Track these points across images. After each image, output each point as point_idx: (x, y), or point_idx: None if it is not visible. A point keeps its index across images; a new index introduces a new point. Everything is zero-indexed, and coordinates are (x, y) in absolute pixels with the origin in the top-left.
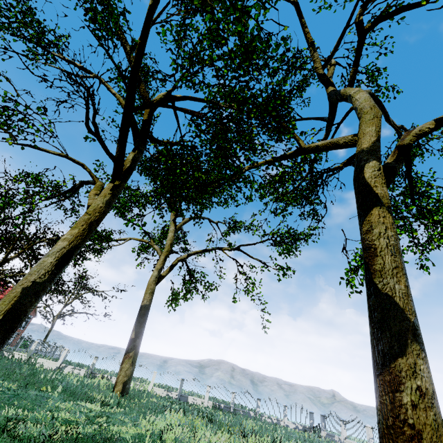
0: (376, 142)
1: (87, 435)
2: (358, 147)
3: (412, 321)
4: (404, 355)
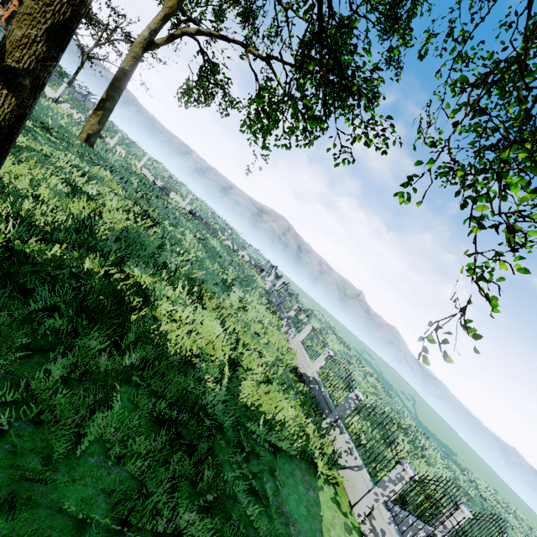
0: None
1: None
2: None
3: (10, 65)
4: None
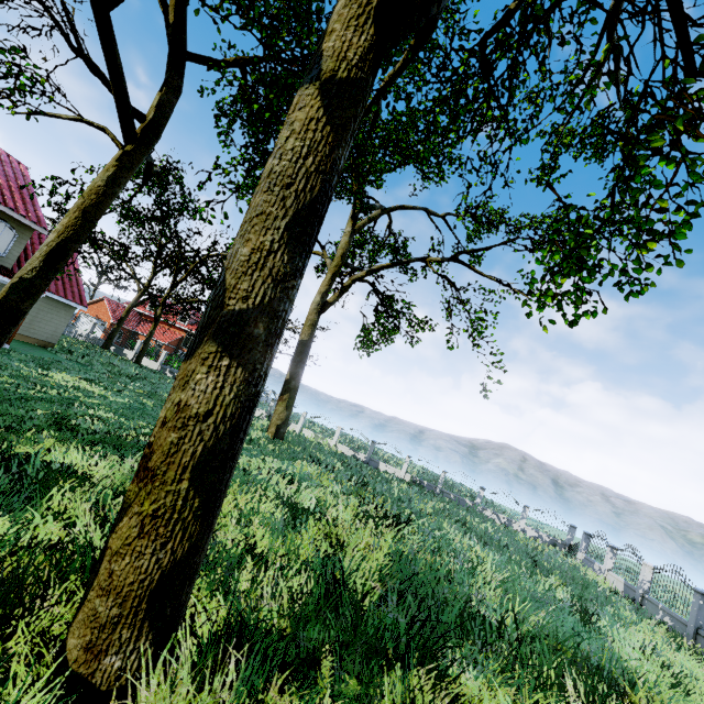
0: None
1: (139, 442)
2: None
3: (232, 310)
4: (190, 358)
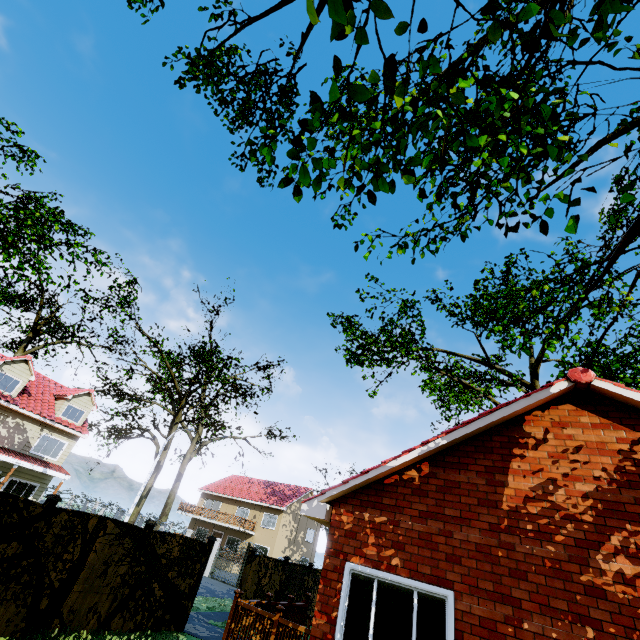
0: None
1: None
2: None
3: None
4: None
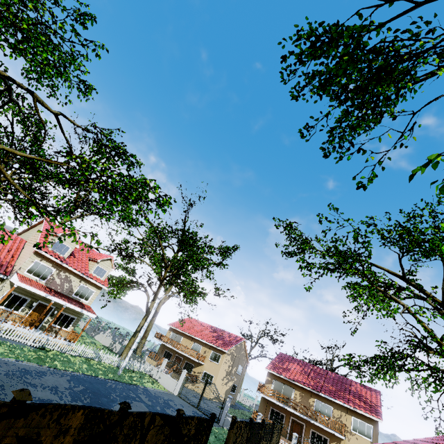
0: None
1: None
2: None
3: None
4: None
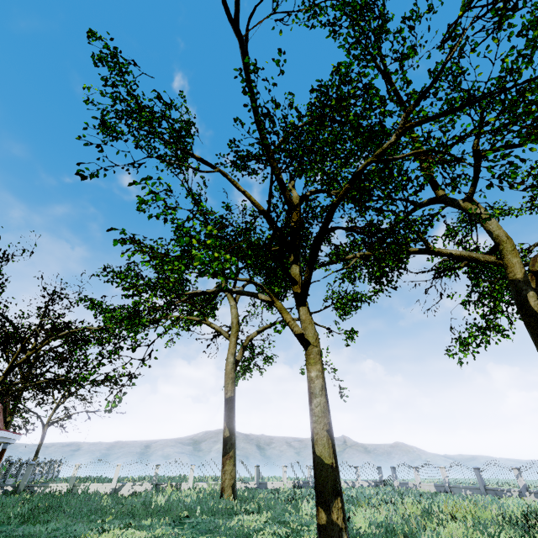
0: (525, 273)
1: None
2: (512, 275)
3: None
4: None
